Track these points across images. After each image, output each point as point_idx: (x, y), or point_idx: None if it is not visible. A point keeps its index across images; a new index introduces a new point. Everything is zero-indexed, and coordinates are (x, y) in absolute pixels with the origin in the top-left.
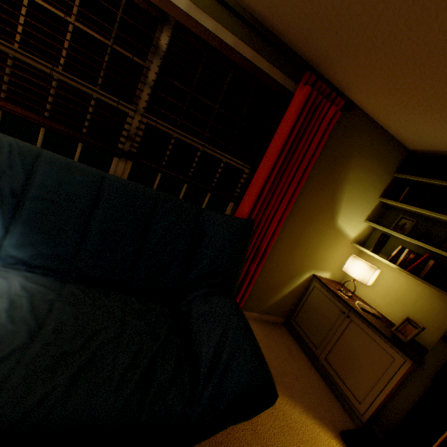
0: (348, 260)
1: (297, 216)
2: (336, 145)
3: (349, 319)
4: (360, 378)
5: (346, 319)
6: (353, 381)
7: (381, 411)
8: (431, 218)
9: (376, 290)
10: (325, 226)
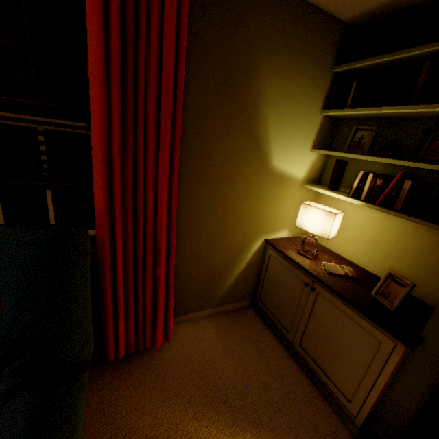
0: (300, 211)
1: (209, 176)
2: (225, 45)
3: (315, 292)
4: (344, 368)
5: (311, 292)
6: (336, 373)
7: (379, 406)
8: (396, 118)
9: (347, 236)
10: (257, 176)
